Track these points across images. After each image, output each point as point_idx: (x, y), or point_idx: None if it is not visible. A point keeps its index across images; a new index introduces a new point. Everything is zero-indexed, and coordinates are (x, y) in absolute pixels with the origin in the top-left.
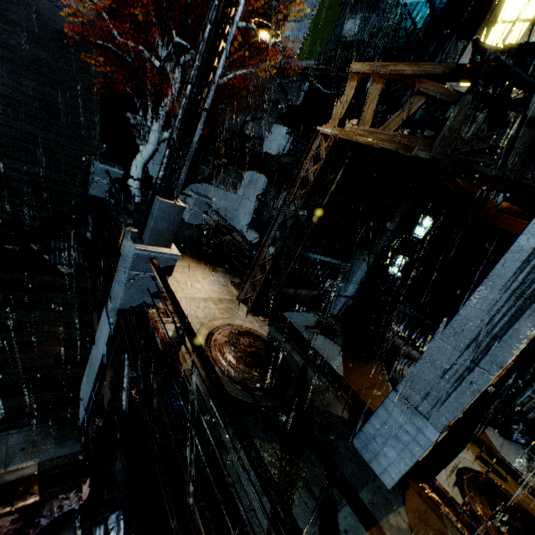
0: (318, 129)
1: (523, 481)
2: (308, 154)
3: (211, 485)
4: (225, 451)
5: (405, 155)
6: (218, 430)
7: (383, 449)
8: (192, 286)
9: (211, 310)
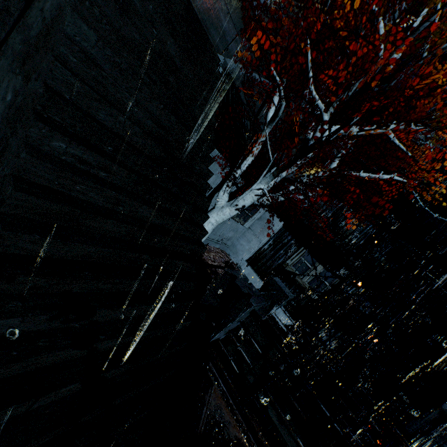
0: None
1: None
2: None
3: None
4: None
5: None
6: None
7: None
8: None
9: None
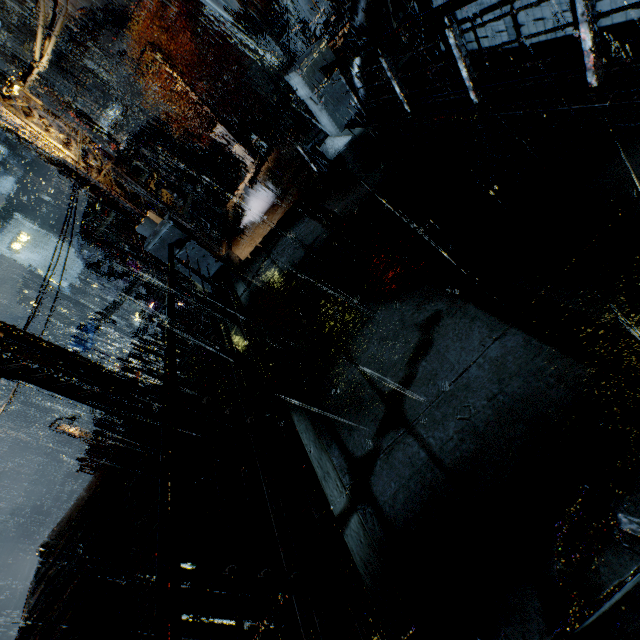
0: None
1: None
2: None
3: None
4: None
5: None
6: None
7: None
8: None
9: None
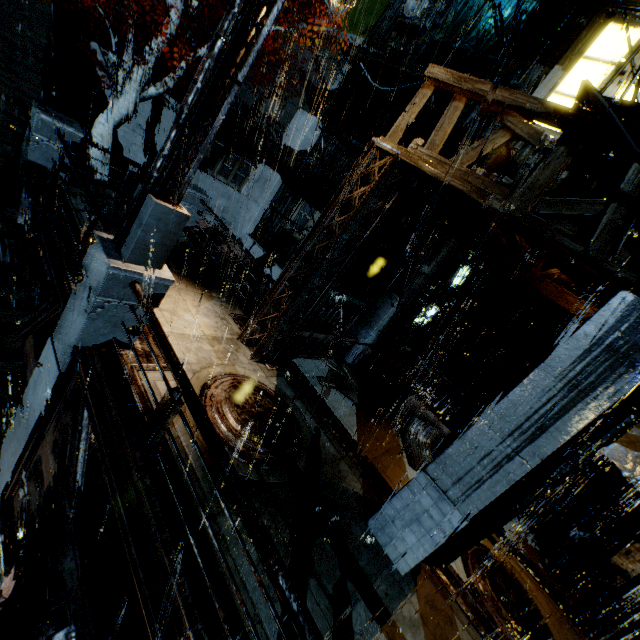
0: (374, 141)
1: (516, 549)
2: (356, 170)
3: (210, 597)
4: (226, 549)
5: (477, 201)
6: (217, 520)
7: (402, 533)
8: (181, 317)
9: (205, 353)
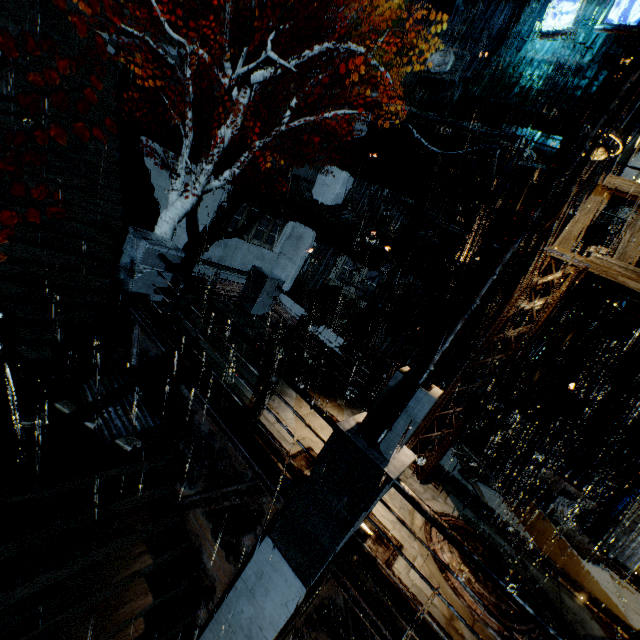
0: (547, 251)
1: None
2: (527, 279)
3: None
4: None
5: None
6: None
7: None
8: None
9: (396, 498)
